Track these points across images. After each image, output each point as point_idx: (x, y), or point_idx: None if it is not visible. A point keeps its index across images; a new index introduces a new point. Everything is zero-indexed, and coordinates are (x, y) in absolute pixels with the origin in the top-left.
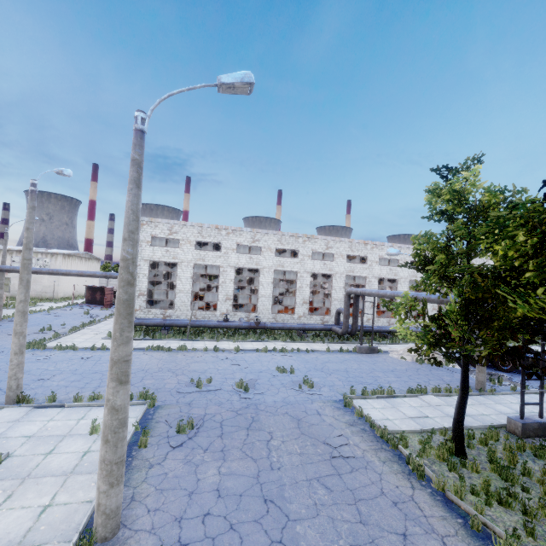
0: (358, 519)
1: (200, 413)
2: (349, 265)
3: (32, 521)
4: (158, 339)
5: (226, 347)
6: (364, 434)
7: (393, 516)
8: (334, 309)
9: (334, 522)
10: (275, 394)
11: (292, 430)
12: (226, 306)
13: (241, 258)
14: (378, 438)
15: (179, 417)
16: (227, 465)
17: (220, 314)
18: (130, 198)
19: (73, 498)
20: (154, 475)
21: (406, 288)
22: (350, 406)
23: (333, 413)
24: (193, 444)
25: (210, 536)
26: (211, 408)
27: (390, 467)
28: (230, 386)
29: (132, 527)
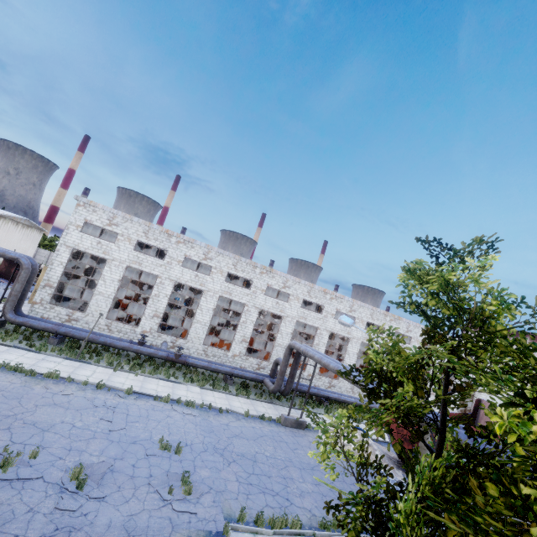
0: None
1: None
2: (303, 311)
3: None
4: (34, 351)
5: (119, 383)
6: None
7: None
8: (275, 355)
9: None
10: (123, 503)
11: None
12: (151, 324)
13: (186, 274)
14: None
15: None
16: None
17: (141, 331)
18: None
19: None
20: None
21: (356, 350)
22: None
23: None
24: None
25: None
26: None
27: None
28: (62, 472)
29: None
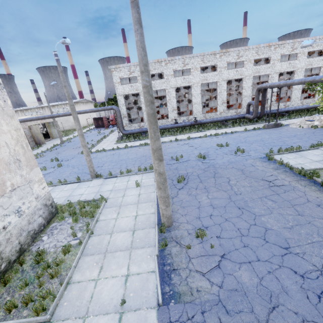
0: (297, 213)
1: (184, 172)
2: (255, 68)
3: (134, 221)
4: (142, 140)
5: (181, 138)
6: (286, 173)
7: (319, 211)
8: (244, 103)
9: (283, 215)
10: (222, 159)
11: (240, 175)
12: (173, 115)
13: (178, 80)
14: (296, 174)
15: (175, 175)
16: (211, 194)
17: (171, 120)
18: (138, 37)
19: (145, 212)
20: (176, 201)
21: (301, 76)
22: (272, 159)
23: (262, 164)
24: (188, 187)
25: (217, 223)
26: (188, 169)
27: (309, 188)
28: (194, 158)
29: (178, 222)
